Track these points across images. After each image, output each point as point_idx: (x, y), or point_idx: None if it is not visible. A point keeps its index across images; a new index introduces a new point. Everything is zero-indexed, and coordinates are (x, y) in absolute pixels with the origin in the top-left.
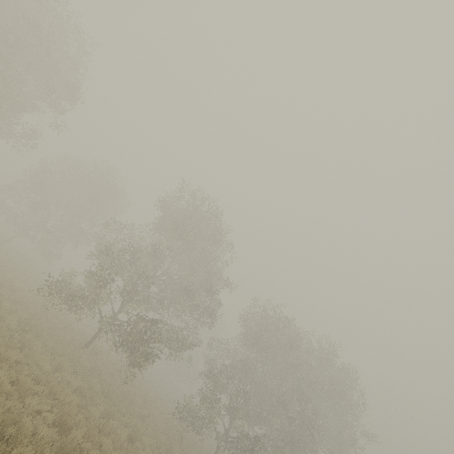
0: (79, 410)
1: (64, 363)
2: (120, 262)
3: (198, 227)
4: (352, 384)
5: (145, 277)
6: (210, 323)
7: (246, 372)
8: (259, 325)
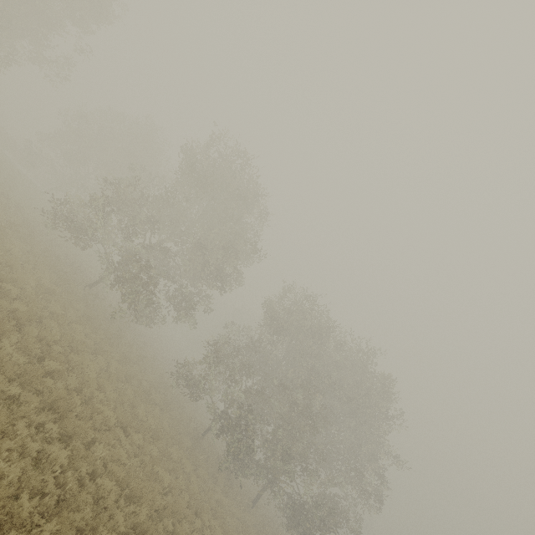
0: (37, 295)
1: (43, 266)
2: (129, 200)
3: (224, 180)
4: (384, 392)
5: (154, 222)
6: (220, 286)
7: (255, 350)
8: (286, 312)
